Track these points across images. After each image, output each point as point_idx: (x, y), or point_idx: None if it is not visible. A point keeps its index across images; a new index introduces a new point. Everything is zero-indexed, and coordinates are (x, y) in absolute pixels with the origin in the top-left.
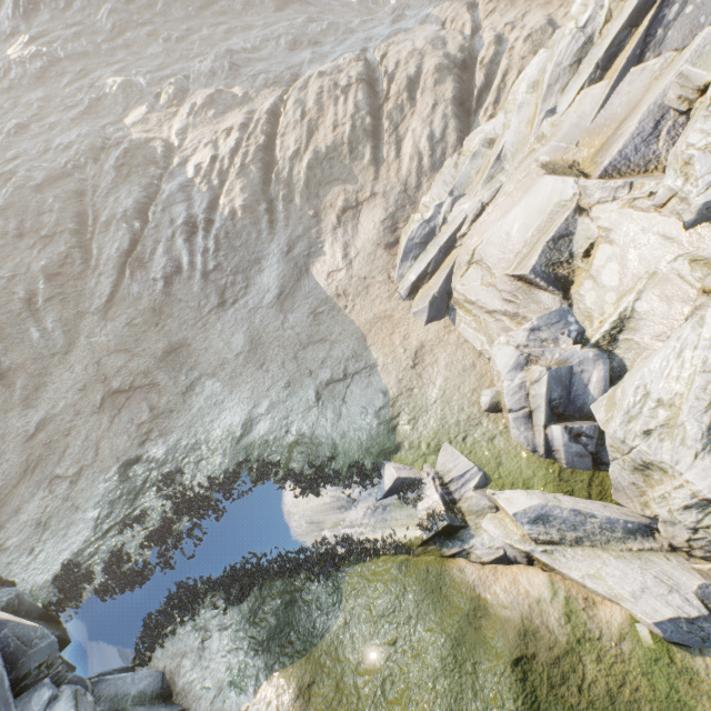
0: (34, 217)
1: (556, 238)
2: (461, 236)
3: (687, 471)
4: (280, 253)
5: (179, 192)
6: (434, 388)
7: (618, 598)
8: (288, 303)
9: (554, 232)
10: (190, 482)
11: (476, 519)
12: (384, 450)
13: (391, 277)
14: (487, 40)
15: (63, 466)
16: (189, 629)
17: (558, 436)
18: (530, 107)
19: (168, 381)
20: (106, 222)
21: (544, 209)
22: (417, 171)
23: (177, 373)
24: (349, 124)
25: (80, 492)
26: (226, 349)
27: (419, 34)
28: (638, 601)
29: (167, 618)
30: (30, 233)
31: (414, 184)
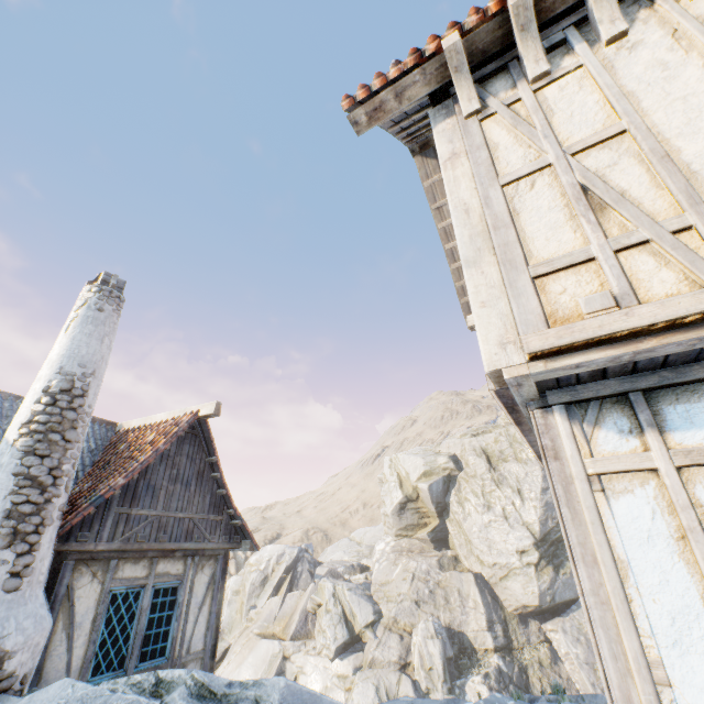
0: None
1: (277, 674)
2: None
3: None
4: None
5: None
6: None
7: None
8: None
9: (276, 671)
10: None
11: None
12: None
13: None
14: None
15: None
16: None
17: None
18: (237, 602)
19: None
20: None
21: (266, 658)
22: None
23: None
24: None
25: None
26: None
27: None
28: None
29: None
30: None
31: None
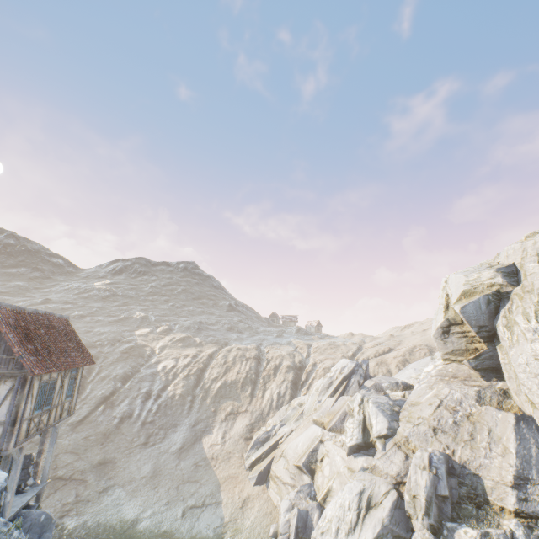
0: None
1: (312, 450)
2: (281, 442)
3: None
4: (189, 425)
5: (150, 375)
6: (249, 520)
7: None
8: (184, 454)
9: (312, 448)
10: None
11: None
12: None
13: (243, 455)
14: (309, 363)
15: None
16: None
17: None
18: (315, 396)
19: (94, 481)
20: (103, 377)
21: (311, 437)
22: (269, 406)
23: (101, 478)
24: (245, 374)
25: None
26: (137, 471)
27: (285, 348)
28: None
29: None
30: None
31: (267, 412)
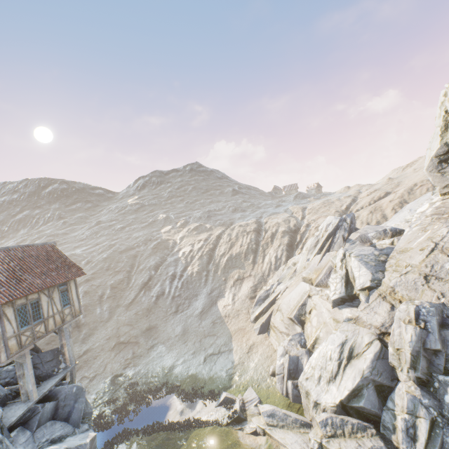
0: (116, 263)
1: (302, 305)
2: (278, 298)
3: (312, 391)
4: (206, 293)
5: (173, 262)
6: (253, 363)
7: (286, 444)
8: (204, 316)
9: (301, 302)
10: (140, 389)
11: (251, 417)
12: (225, 386)
13: (249, 311)
14: (303, 224)
15: (89, 372)
16: (124, 445)
17: (290, 385)
18: (305, 255)
19: (144, 342)
20: (141, 269)
21: (300, 293)
22: (268, 269)
23: (148, 339)
24: (246, 246)
25: (92, 385)
26: (172, 332)
27: (281, 216)
28: (292, 444)
29: (116, 439)
30: (111, 269)
31: (267, 274)
